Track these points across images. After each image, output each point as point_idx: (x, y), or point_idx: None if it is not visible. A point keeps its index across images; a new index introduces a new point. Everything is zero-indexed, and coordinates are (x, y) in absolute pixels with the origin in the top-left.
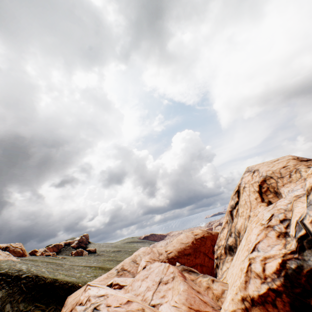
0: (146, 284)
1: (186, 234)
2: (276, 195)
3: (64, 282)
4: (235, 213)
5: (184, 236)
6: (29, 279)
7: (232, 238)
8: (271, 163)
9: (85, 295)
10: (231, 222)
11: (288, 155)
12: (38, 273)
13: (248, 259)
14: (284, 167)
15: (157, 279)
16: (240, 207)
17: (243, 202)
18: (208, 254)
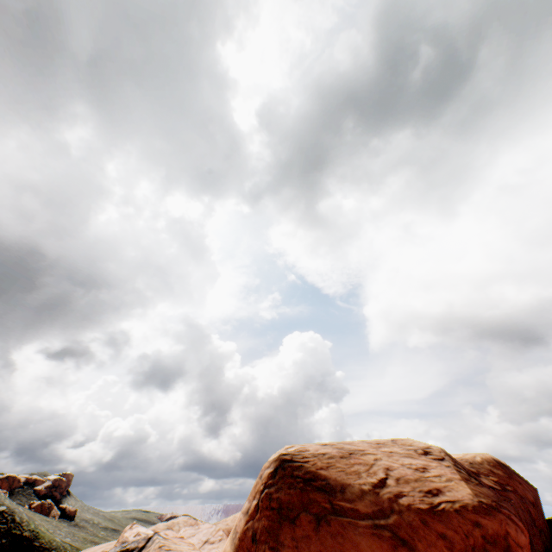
0: (192, 541)
1: None
2: None
3: (49, 539)
4: None
5: None
6: (4, 515)
7: None
8: None
9: (132, 531)
10: None
11: None
12: (15, 511)
13: None
14: None
15: (204, 538)
16: None
17: None
18: None
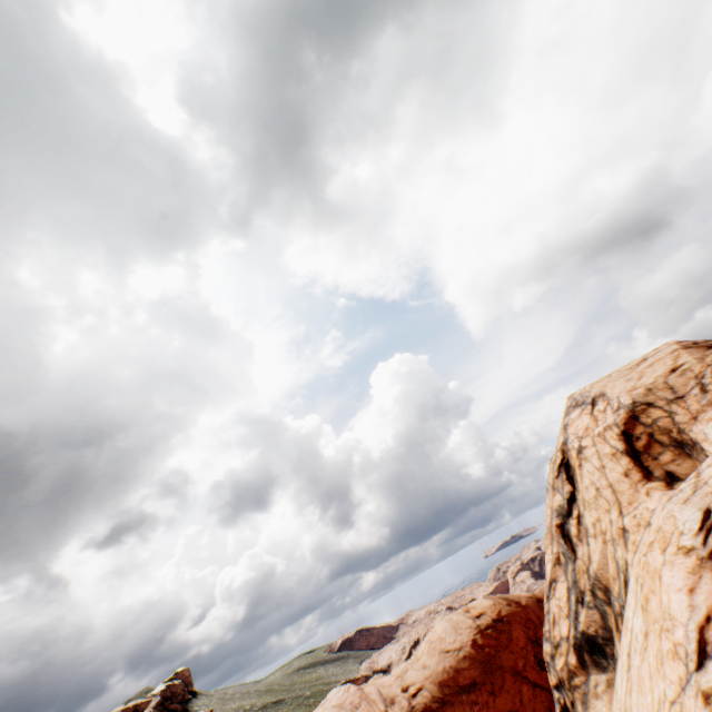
0: None
1: (451, 620)
2: (682, 452)
3: None
4: (576, 528)
5: (445, 628)
6: None
7: (589, 611)
8: (631, 370)
9: None
10: (570, 558)
11: (666, 343)
12: None
13: (700, 698)
14: (676, 370)
15: None
16: (584, 508)
17: (590, 492)
18: (528, 671)
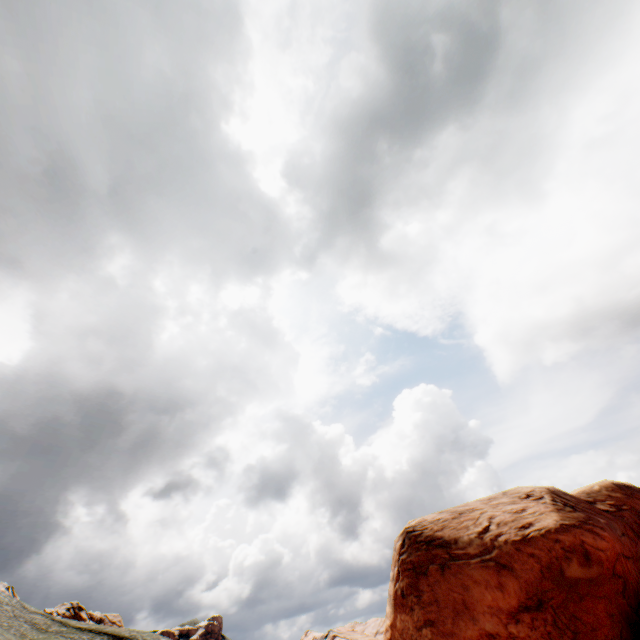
0: None
1: None
2: None
3: None
4: None
5: None
6: None
7: None
8: None
9: (308, 637)
10: None
11: None
12: None
13: None
14: None
15: (374, 630)
16: None
17: None
18: None
